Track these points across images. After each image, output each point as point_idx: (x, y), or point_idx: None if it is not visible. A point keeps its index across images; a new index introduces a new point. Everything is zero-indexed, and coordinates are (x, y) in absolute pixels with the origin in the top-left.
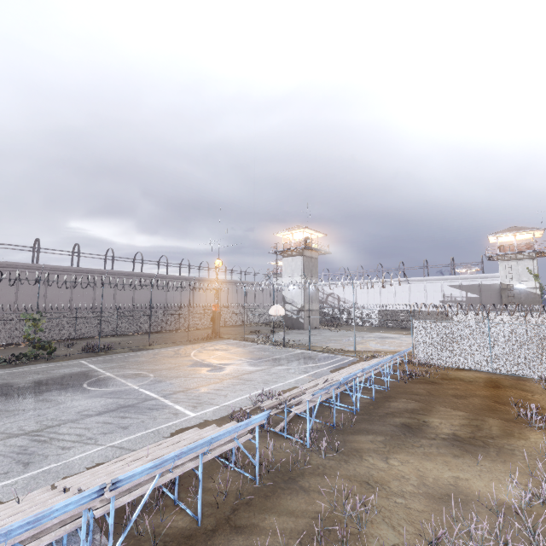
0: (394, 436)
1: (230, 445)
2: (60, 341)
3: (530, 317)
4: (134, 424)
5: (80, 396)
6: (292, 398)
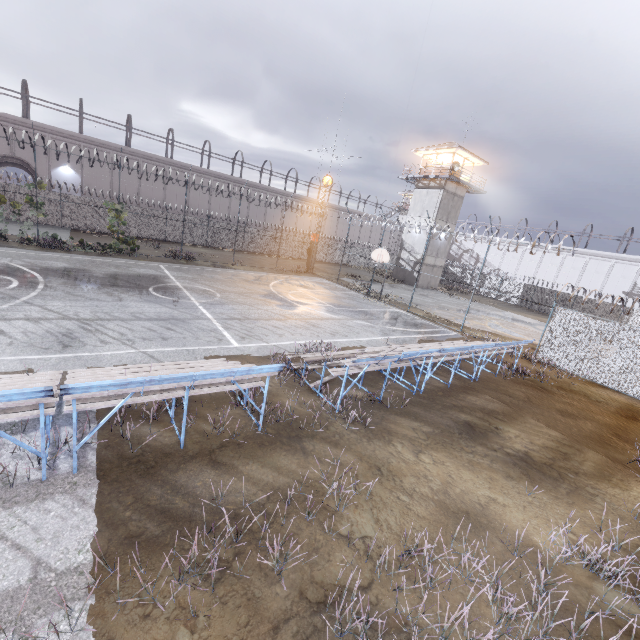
0: (446, 432)
1: (235, 387)
2: (150, 241)
3: None
4: (175, 338)
5: (141, 298)
6: (343, 358)
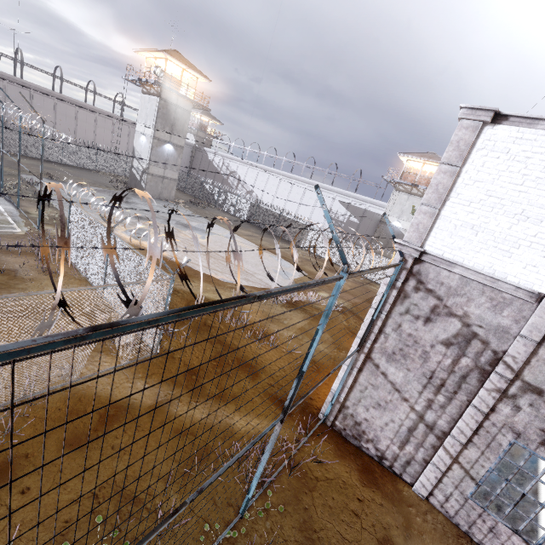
0: None
1: None
2: None
3: (369, 257)
4: None
5: None
6: None
